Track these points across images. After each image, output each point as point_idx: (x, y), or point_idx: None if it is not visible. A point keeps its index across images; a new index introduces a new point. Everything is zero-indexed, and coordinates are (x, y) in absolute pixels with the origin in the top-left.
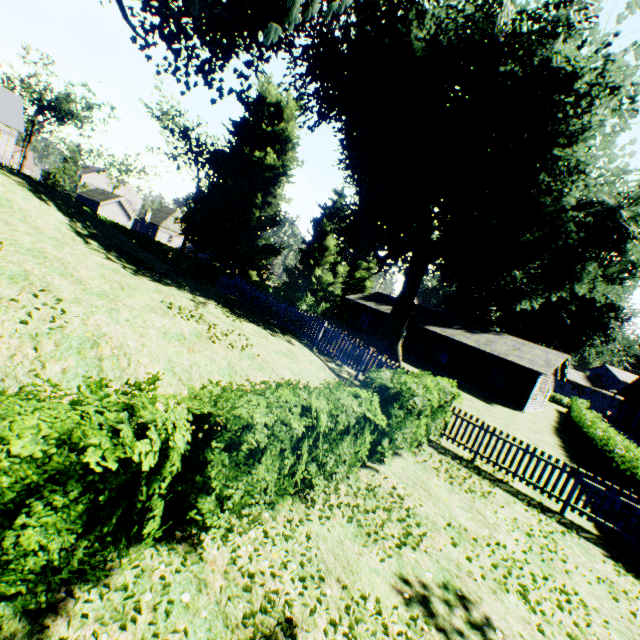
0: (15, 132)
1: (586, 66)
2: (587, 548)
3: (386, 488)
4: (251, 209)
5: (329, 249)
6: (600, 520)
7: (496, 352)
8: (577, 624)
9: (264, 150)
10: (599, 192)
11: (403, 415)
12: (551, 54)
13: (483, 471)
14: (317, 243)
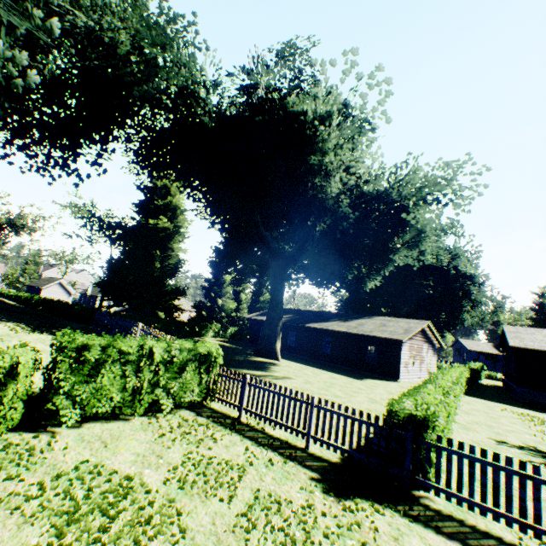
0: None
1: (307, 105)
2: (293, 474)
3: (38, 445)
4: (154, 263)
5: (226, 281)
6: (335, 444)
7: (362, 331)
8: (116, 542)
9: (159, 218)
10: (374, 185)
11: (77, 367)
12: (283, 104)
13: (242, 424)
14: (216, 279)
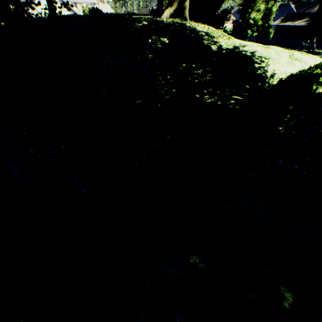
0: (98, 1)
1: None
2: None
3: None
4: None
5: None
6: None
7: None
8: None
9: None
10: None
11: None
12: None
13: None
14: None
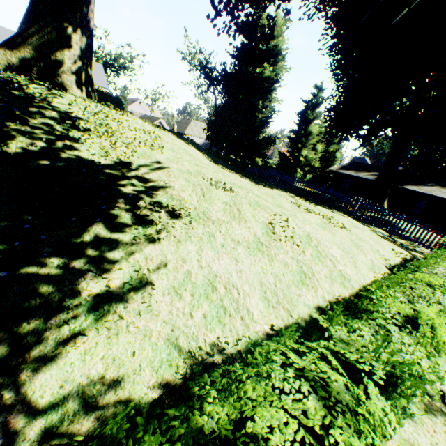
0: (104, 90)
1: None
2: None
3: None
4: (254, 113)
5: (312, 134)
6: None
7: None
8: None
9: (260, 66)
10: None
11: None
12: None
13: None
14: (302, 130)
